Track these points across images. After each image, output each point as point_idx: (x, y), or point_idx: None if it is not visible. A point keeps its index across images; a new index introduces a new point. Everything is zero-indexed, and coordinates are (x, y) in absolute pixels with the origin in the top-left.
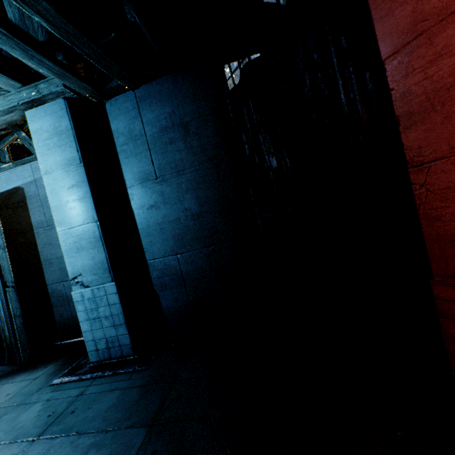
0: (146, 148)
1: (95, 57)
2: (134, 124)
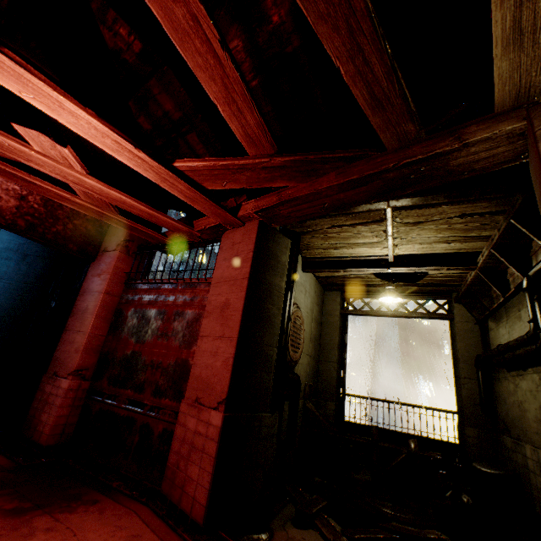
0: None
1: None
2: None
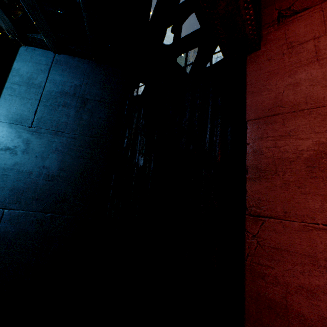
0: (37, 98)
1: (27, 1)
2: (38, 75)
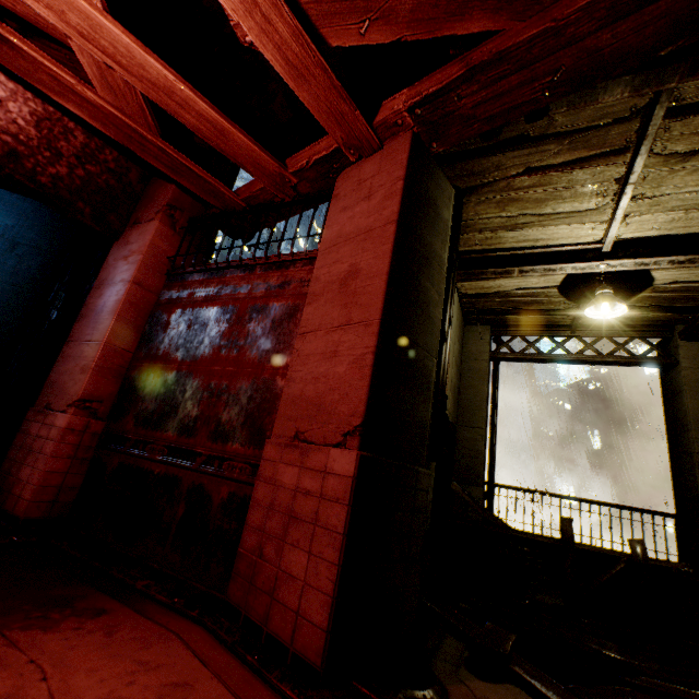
0: None
1: None
2: None
